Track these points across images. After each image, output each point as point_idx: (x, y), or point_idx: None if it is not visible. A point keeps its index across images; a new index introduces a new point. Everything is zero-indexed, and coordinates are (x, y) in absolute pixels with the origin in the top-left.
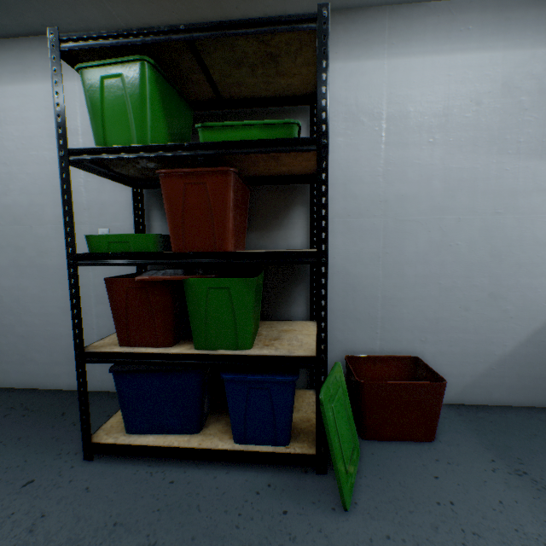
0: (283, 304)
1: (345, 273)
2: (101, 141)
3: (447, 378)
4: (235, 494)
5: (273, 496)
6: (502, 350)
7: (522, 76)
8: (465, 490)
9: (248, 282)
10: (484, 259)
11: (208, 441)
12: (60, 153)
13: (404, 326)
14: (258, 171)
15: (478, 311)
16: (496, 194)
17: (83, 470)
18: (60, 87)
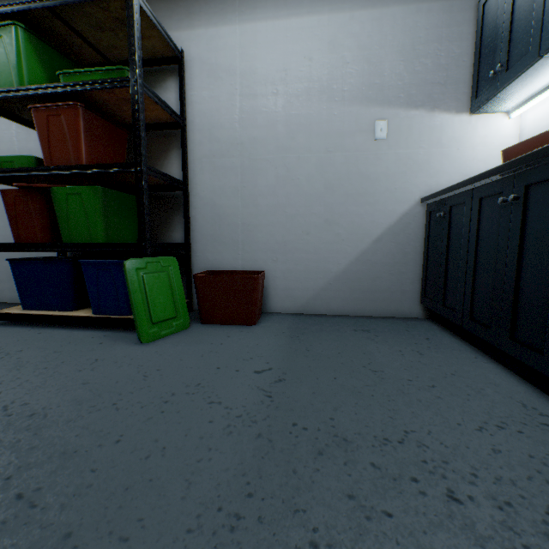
0: (167, 231)
1: (213, 204)
2: None
3: (295, 292)
4: (77, 337)
5: (101, 339)
6: (337, 268)
7: (344, 35)
8: (240, 341)
9: (94, 189)
10: (320, 191)
11: (76, 313)
12: None
13: (260, 248)
14: None
15: (317, 235)
16: (328, 135)
17: None
18: None
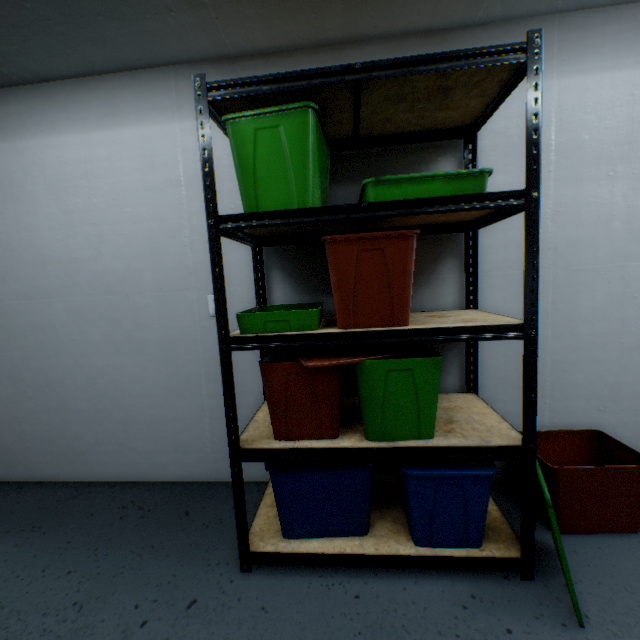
0: None
1: None
2: (252, 203)
3: None
4: (439, 609)
5: (485, 611)
6: None
7: None
8: None
9: (436, 362)
10: None
11: (384, 545)
12: (209, 221)
13: (578, 394)
14: (407, 222)
15: None
16: None
17: (246, 585)
18: (209, 143)
